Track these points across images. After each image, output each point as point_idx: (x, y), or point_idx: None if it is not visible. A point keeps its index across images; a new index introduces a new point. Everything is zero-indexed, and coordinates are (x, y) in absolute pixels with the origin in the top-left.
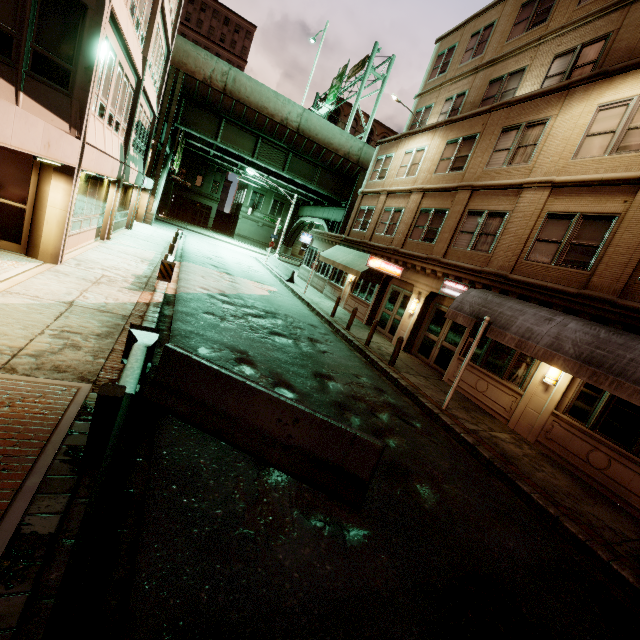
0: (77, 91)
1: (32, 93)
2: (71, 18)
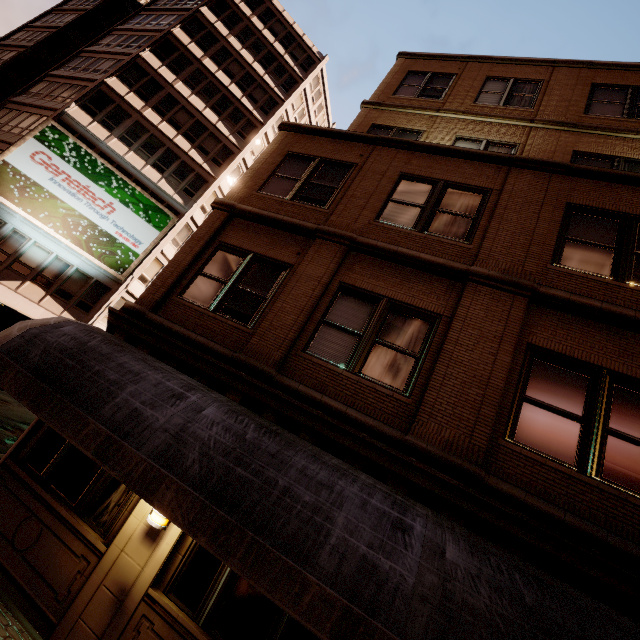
0: (93, 314)
1: (71, 312)
2: (103, 292)
